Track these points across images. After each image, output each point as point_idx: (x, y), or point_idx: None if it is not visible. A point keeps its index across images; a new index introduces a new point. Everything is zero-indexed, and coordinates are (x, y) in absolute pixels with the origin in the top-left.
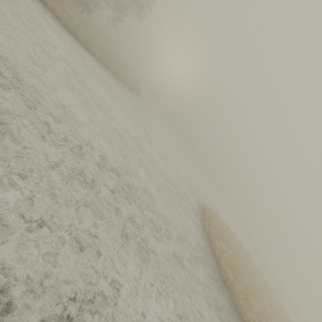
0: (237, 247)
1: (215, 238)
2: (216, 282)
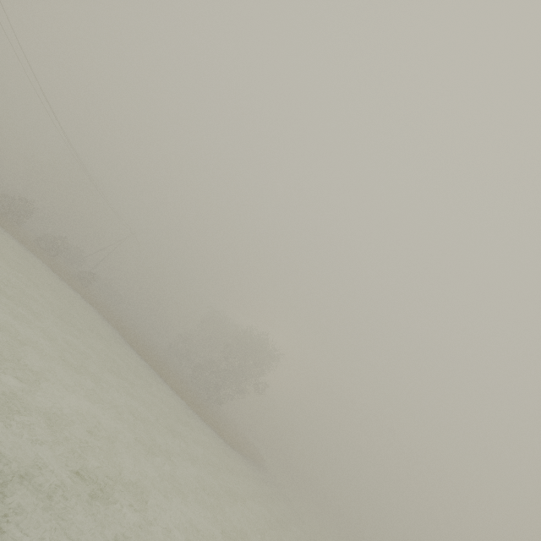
0: None
1: None
2: None
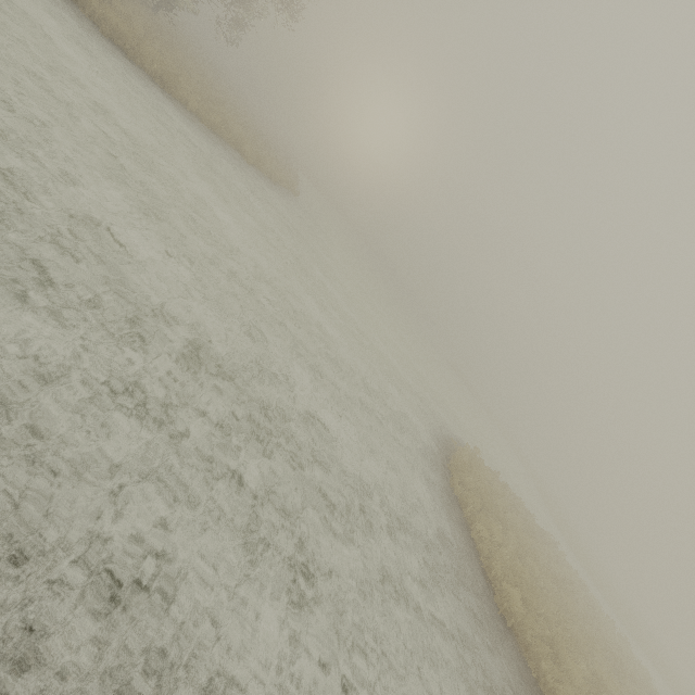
0: (527, 528)
1: (477, 512)
2: (483, 622)
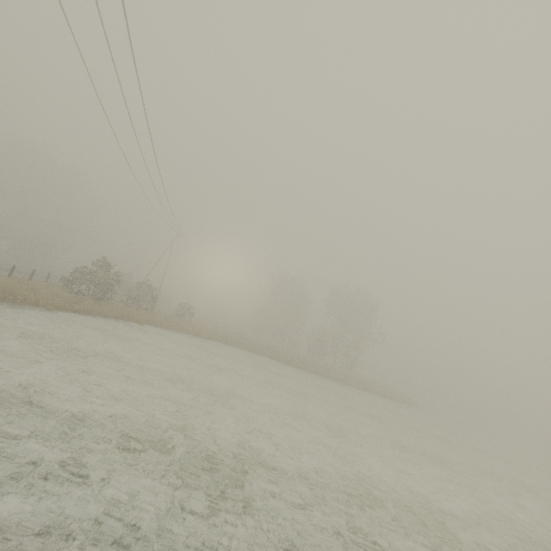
0: None
1: None
2: None
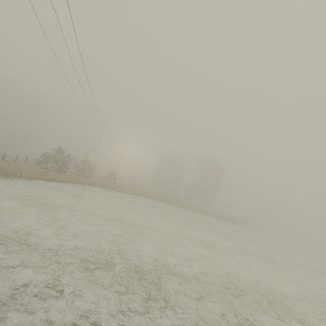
0: None
1: None
2: None
